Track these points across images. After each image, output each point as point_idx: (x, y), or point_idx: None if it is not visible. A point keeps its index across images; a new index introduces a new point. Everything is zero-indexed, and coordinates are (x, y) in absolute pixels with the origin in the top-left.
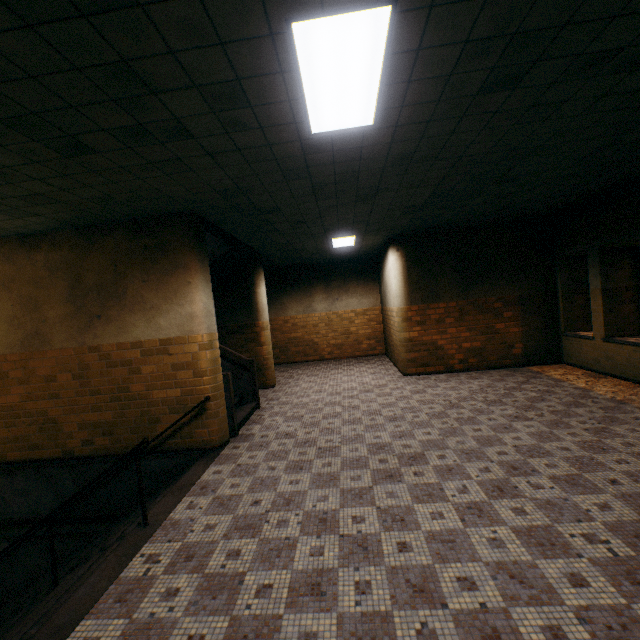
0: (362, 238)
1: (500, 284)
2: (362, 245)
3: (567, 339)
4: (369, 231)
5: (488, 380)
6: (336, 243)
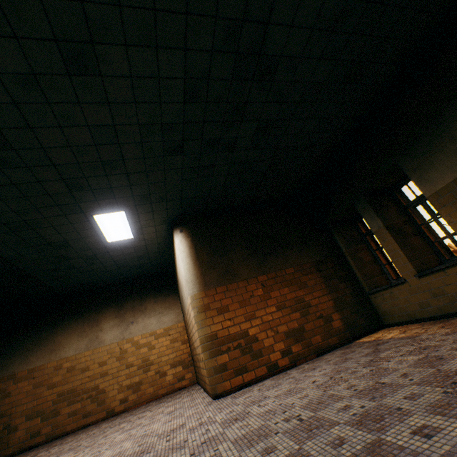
0: (138, 220)
1: (292, 253)
2: (146, 240)
3: (377, 296)
4: (139, 200)
5: (330, 365)
6: (107, 230)
